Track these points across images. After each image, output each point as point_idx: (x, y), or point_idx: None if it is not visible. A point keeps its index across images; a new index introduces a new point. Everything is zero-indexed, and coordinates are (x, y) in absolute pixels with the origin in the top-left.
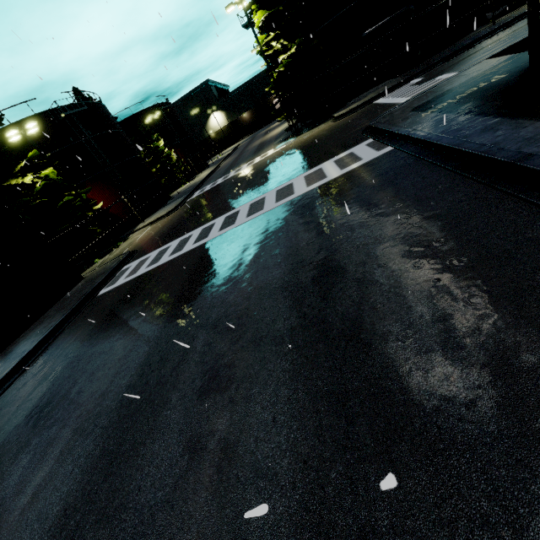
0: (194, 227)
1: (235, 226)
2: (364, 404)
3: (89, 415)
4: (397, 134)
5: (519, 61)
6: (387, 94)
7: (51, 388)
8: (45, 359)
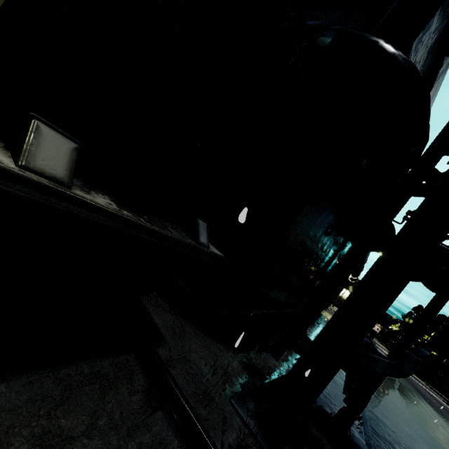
0: None
1: None
2: None
3: None
4: None
5: None
6: None
7: None
8: None
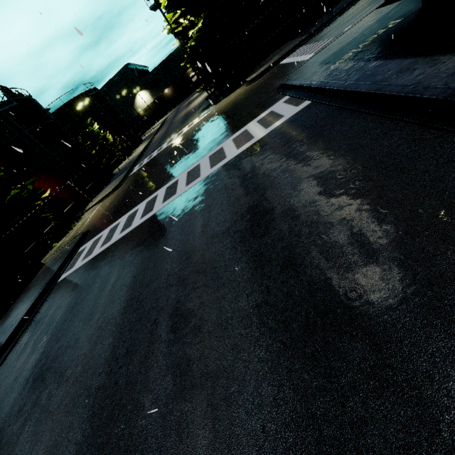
0: (139, 201)
1: (177, 196)
2: (368, 404)
3: (62, 427)
4: (312, 88)
5: (409, 5)
6: (291, 54)
7: (22, 393)
8: (15, 358)
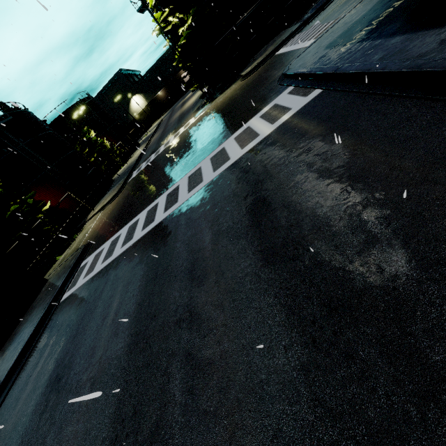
0: (139, 210)
1: (179, 205)
2: None
3: None
4: (322, 74)
5: None
6: (286, 44)
7: None
8: (16, 396)
